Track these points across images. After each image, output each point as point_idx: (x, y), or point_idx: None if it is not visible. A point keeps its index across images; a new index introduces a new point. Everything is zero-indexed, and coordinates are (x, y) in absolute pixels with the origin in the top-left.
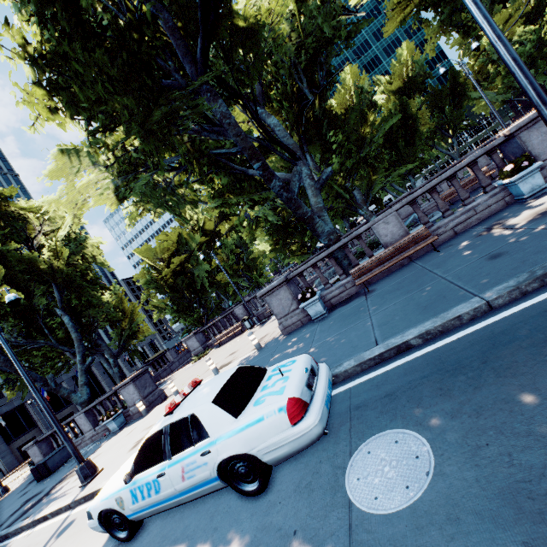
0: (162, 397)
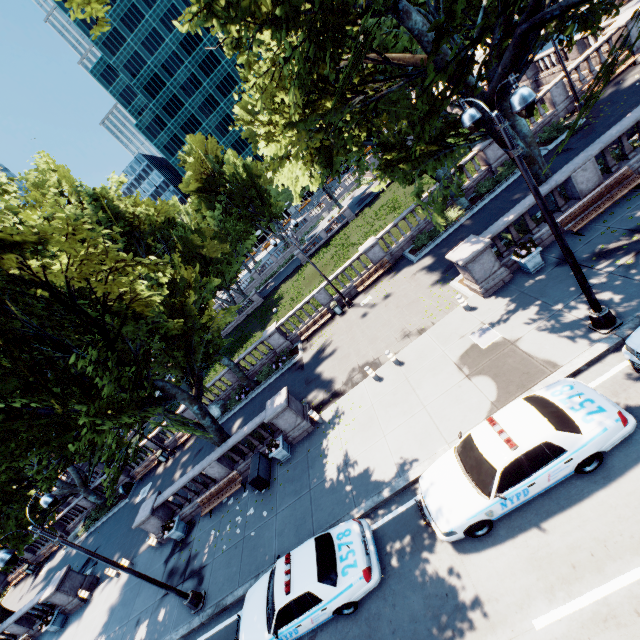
0: None
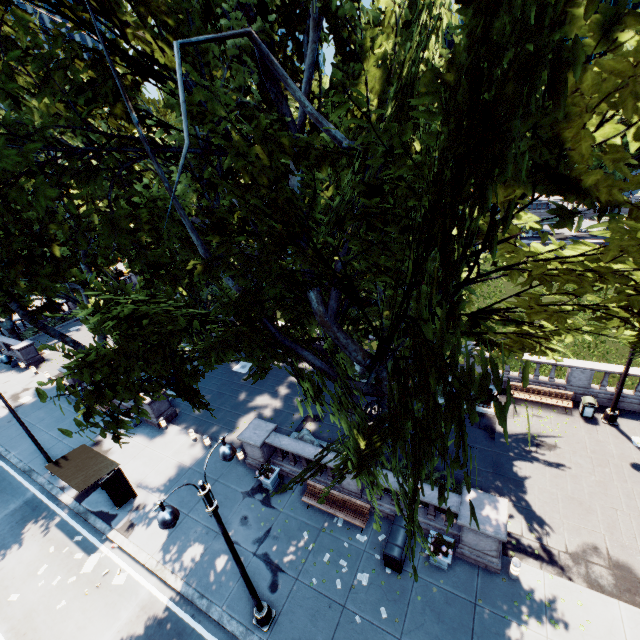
0: (41, 360)
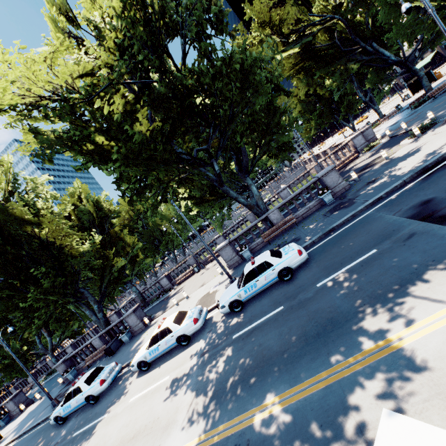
0: None
